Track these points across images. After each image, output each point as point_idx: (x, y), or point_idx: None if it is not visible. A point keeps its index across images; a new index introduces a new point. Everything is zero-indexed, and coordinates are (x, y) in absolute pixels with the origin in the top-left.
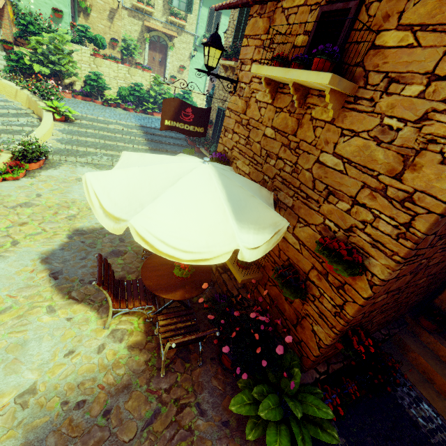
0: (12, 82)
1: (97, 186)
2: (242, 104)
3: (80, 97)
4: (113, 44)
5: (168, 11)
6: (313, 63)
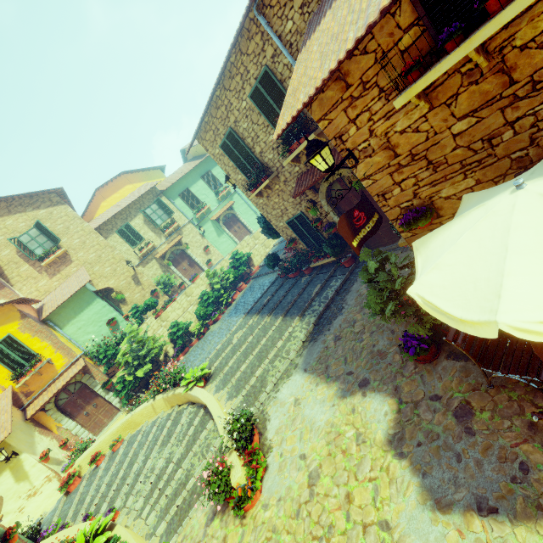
0: (142, 404)
1: (532, 315)
2: (381, 156)
3: (181, 355)
4: (155, 295)
5: (160, 232)
6: (492, 5)
